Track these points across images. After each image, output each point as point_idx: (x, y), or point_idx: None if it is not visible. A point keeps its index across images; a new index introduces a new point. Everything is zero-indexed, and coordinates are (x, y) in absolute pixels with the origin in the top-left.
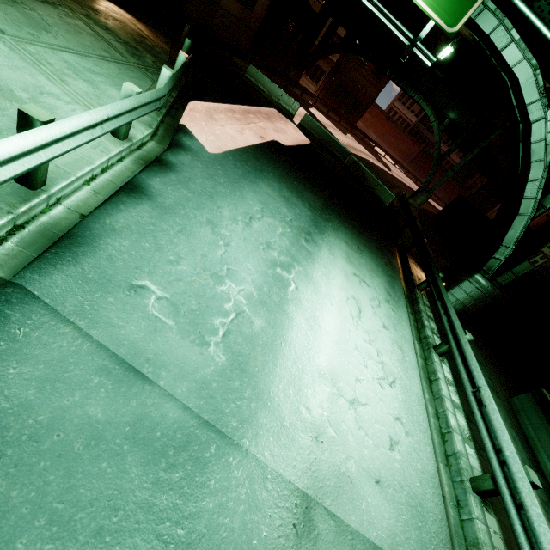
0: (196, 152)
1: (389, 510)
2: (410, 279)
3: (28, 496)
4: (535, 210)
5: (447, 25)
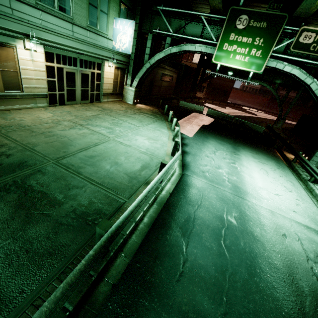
0: (188, 138)
1: (301, 217)
2: (287, 159)
3: (213, 201)
4: None
5: (258, 71)
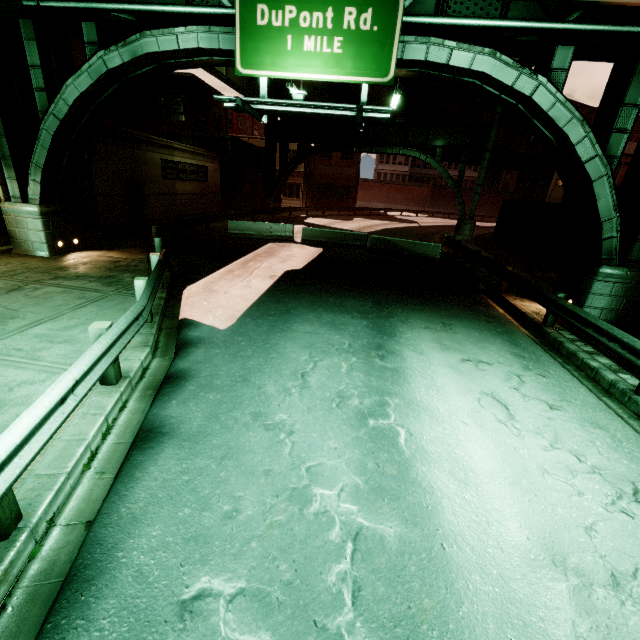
0: (208, 339)
1: None
2: (527, 321)
3: None
4: (608, 165)
5: (380, 78)
